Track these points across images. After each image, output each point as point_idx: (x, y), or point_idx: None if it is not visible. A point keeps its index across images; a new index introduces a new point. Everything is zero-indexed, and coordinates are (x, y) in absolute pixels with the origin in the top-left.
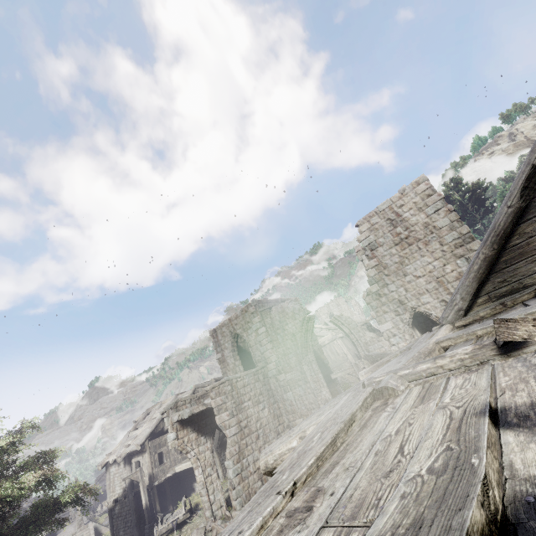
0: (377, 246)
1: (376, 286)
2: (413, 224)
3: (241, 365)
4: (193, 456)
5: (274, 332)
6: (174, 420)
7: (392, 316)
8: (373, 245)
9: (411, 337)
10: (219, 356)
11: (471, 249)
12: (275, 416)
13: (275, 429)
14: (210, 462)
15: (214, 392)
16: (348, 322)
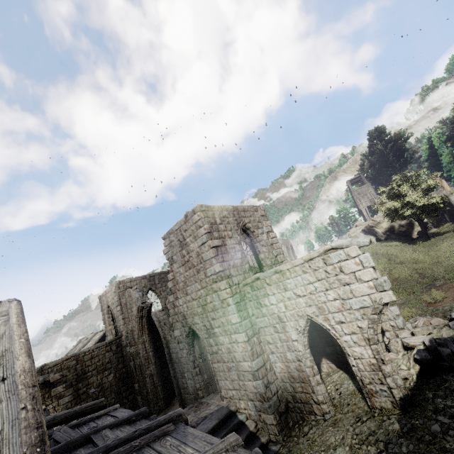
0: (172, 263)
1: (172, 297)
2: (191, 250)
3: (114, 329)
4: (51, 408)
5: (126, 311)
6: None
7: (180, 325)
8: (170, 261)
9: (190, 347)
10: (103, 318)
11: (220, 288)
12: (121, 379)
13: (116, 390)
14: None
15: (56, 368)
16: (160, 319)
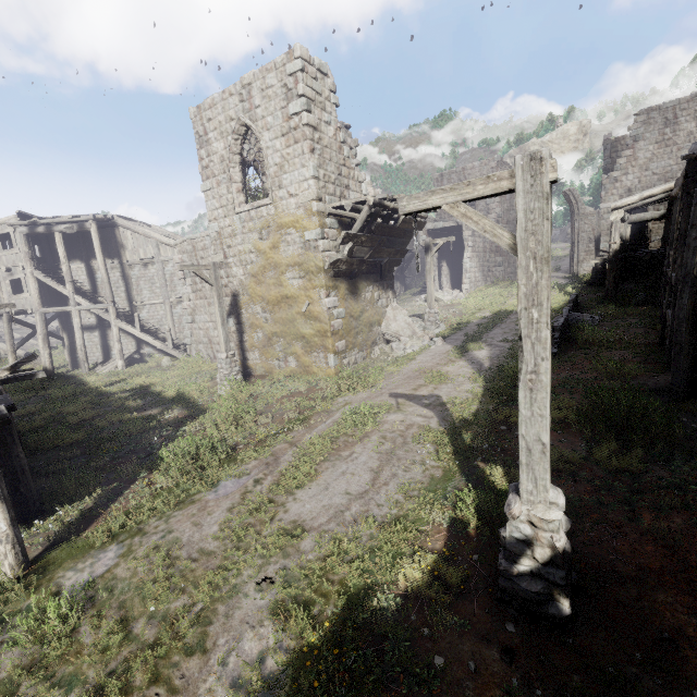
0: (641, 139)
1: (619, 172)
2: (681, 129)
3: None
4: None
5: None
6: (427, 228)
7: (616, 198)
8: (638, 138)
9: None
10: None
11: None
12: (484, 251)
13: (482, 258)
14: (435, 264)
15: None
16: (578, 196)
